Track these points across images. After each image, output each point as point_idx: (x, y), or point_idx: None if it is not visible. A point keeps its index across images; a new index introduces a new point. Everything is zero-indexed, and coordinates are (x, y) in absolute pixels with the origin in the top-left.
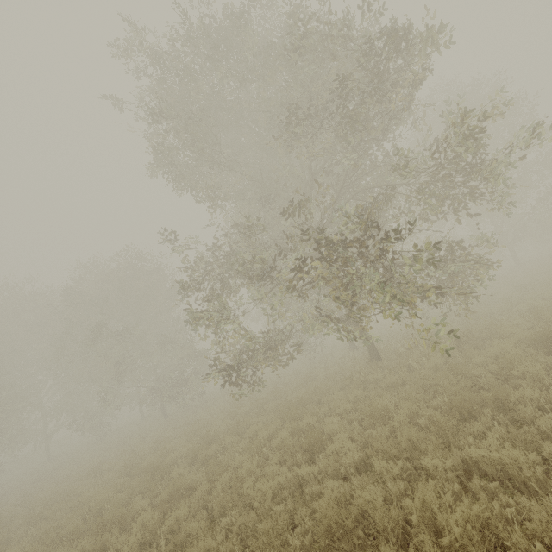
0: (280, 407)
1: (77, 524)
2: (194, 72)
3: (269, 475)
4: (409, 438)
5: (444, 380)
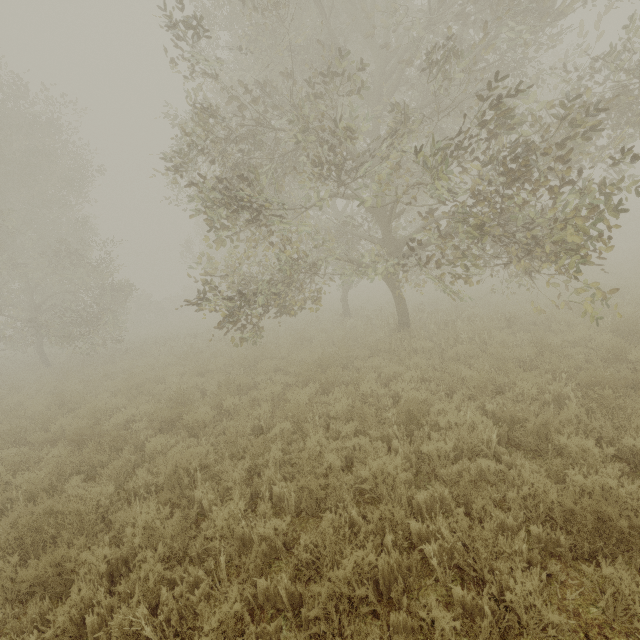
0: (303, 366)
1: None
2: None
3: (367, 451)
4: (572, 414)
5: (532, 357)
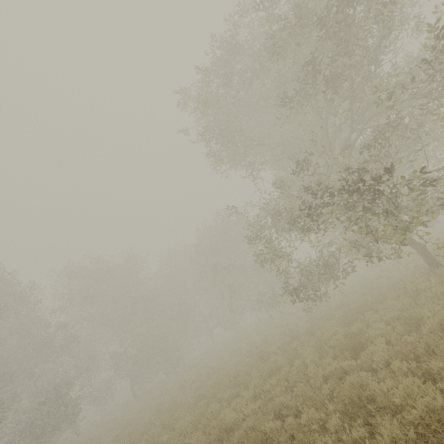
0: (340, 315)
1: (227, 382)
2: (215, 96)
3: (323, 364)
4: (428, 344)
5: None
